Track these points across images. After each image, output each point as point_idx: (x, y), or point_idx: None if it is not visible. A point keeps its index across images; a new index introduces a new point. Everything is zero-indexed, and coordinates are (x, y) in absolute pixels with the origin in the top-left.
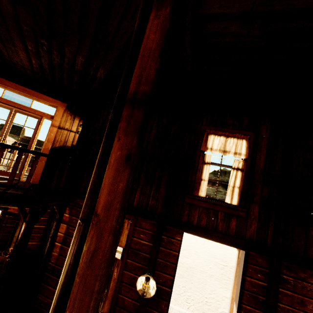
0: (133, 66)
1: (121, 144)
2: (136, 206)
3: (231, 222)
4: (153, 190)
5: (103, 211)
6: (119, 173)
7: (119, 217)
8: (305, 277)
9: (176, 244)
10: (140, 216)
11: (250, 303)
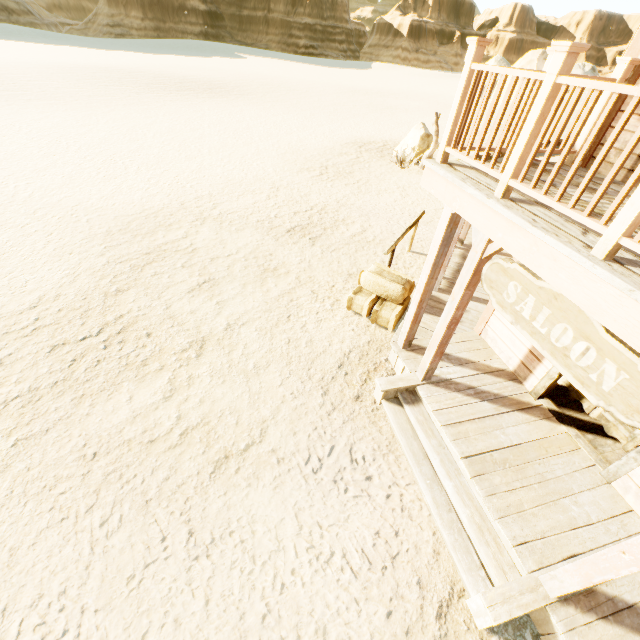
0: None
1: None
2: None
3: None
4: None
5: None
6: None
7: None
8: None
9: None
10: None
11: None
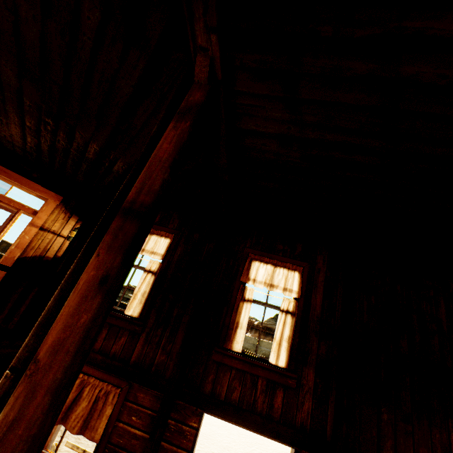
0: (139, 172)
1: (99, 262)
2: (135, 363)
3: (276, 397)
4: (165, 338)
5: (48, 355)
6: (85, 301)
7: (70, 366)
8: None
9: (189, 435)
10: (137, 382)
11: None
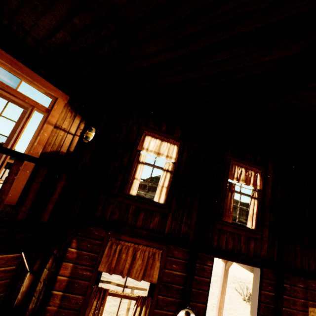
0: None
1: None
2: (168, 234)
3: (250, 244)
4: (185, 216)
5: None
6: None
7: None
8: (295, 282)
9: (207, 270)
10: (174, 245)
11: (264, 313)
